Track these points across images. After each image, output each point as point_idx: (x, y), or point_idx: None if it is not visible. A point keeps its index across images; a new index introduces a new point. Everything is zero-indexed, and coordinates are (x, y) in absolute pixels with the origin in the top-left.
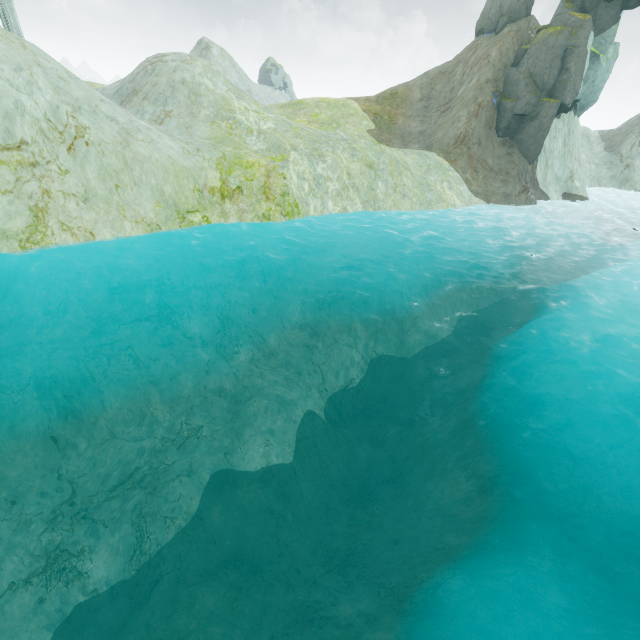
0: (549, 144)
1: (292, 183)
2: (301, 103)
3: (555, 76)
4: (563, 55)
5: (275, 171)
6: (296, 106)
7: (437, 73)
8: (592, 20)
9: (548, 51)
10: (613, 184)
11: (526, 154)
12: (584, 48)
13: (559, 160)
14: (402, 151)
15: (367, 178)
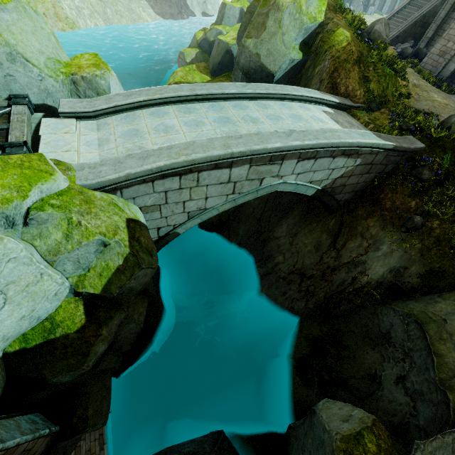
0: None
1: (67, 11)
2: None
3: None
4: None
5: (56, 4)
6: None
7: None
8: None
9: None
10: None
11: None
12: None
13: None
14: None
15: (101, 7)
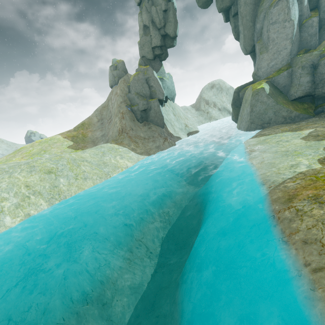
0: (167, 117)
1: None
2: (21, 148)
3: (148, 90)
4: (146, 82)
5: None
6: (17, 151)
7: (101, 108)
8: (152, 68)
9: (138, 82)
10: (207, 121)
11: (158, 125)
12: (154, 77)
13: (176, 121)
14: (81, 151)
15: (48, 181)
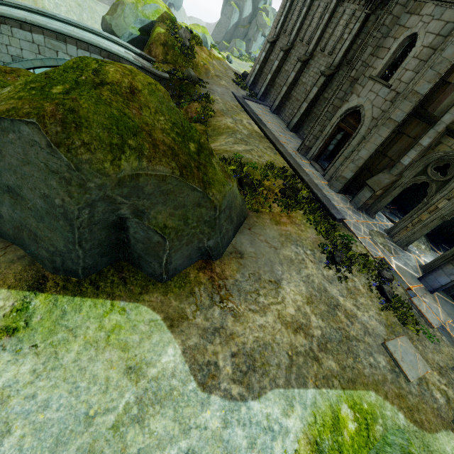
0: None
1: (46, 2)
2: None
3: None
4: None
5: None
6: None
7: None
8: None
9: None
10: None
11: None
12: None
13: None
14: (95, 3)
15: (79, 10)
